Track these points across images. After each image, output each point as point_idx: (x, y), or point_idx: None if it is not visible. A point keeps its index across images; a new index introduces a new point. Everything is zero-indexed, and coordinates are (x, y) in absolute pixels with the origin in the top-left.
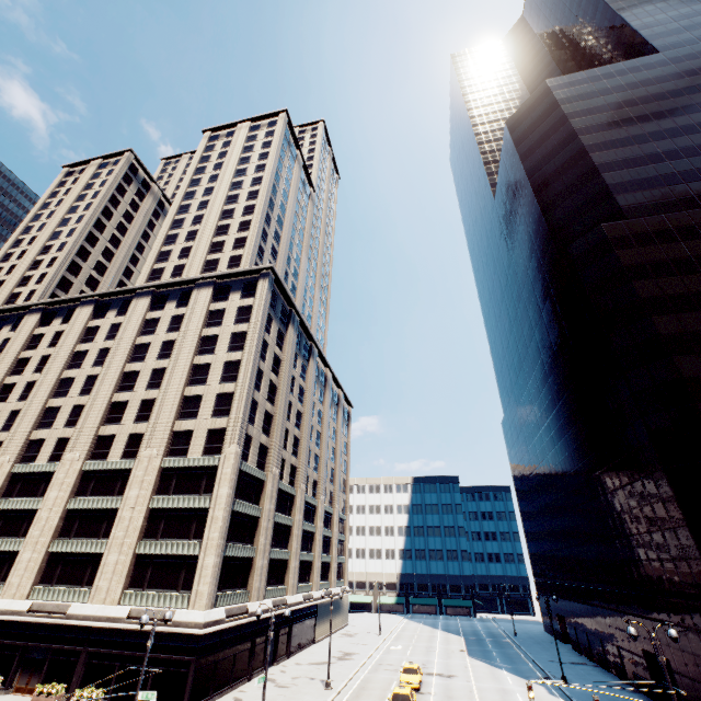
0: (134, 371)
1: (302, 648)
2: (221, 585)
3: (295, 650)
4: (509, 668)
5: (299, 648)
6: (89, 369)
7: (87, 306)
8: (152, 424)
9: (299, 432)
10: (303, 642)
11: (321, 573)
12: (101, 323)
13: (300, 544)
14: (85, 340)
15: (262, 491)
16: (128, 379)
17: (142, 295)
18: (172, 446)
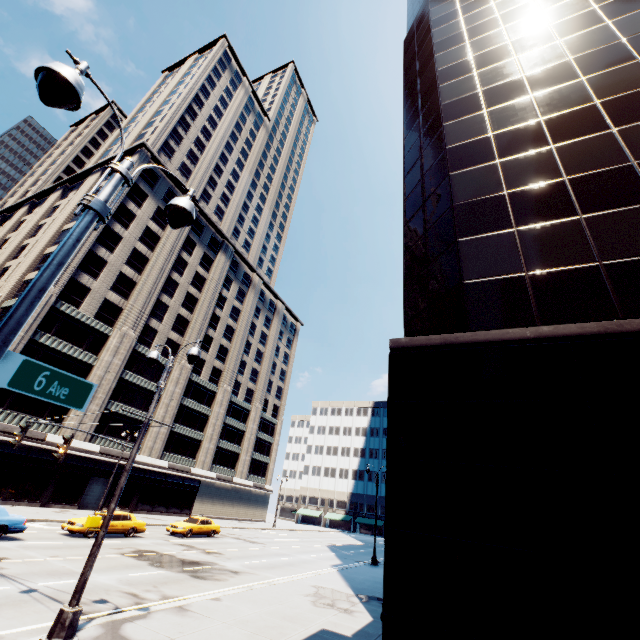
0: (27, 245)
1: (164, 514)
2: (8, 405)
3: (147, 509)
4: (345, 554)
5: (156, 511)
6: (4, 249)
7: (25, 206)
8: (11, 277)
9: (190, 314)
10: (167, 508)
11: (220, 459)
12: (28, 217)
13: (174, 416)
14: (15, 230)
15: (104, 344)
16: (21, 251)
17: (58, 190)
18: (17, 292)
